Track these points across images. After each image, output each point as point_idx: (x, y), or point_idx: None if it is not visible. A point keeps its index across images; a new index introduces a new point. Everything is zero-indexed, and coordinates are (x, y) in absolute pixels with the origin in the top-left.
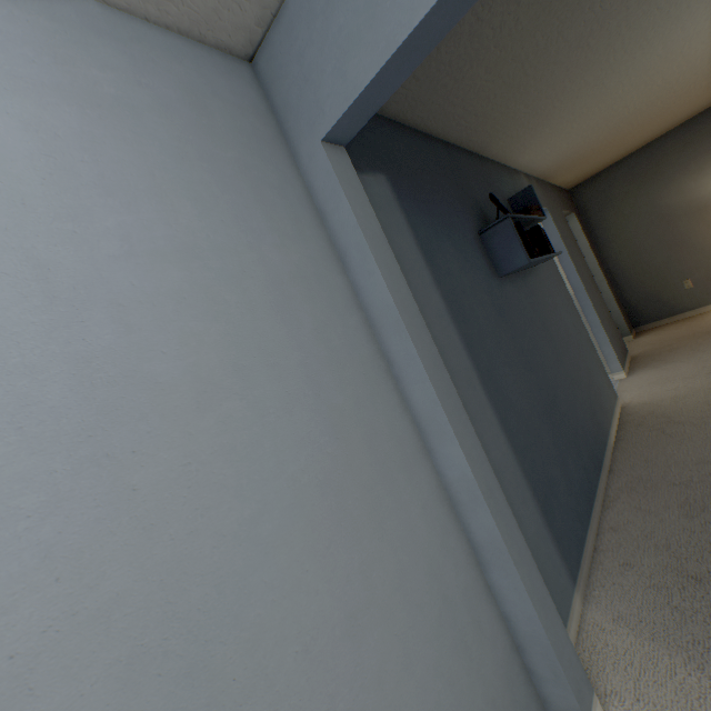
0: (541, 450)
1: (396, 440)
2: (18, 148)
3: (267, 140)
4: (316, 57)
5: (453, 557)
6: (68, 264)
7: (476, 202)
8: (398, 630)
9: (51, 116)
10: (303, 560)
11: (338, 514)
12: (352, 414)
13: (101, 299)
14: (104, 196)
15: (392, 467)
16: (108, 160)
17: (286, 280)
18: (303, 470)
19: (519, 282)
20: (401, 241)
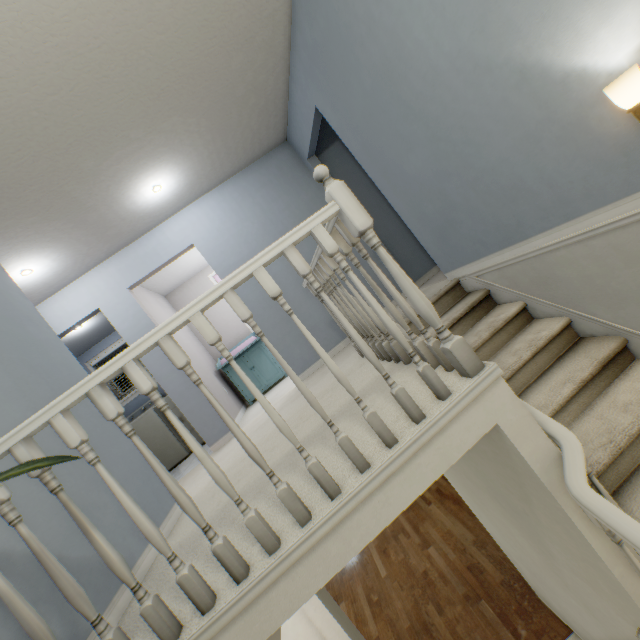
0: None
1: None
2: (261, 202)
3: (296, 164)
4: (298, 142)
5: None
6: (273, 218)
7: None
8: None
9: (262, 193)
10: None
11: None
12: None
13: (279, 222)
14: (273, 203)
15: None
16: (271, 196)
17: (309, 202)
18: None
19: None
20: (347, 166)
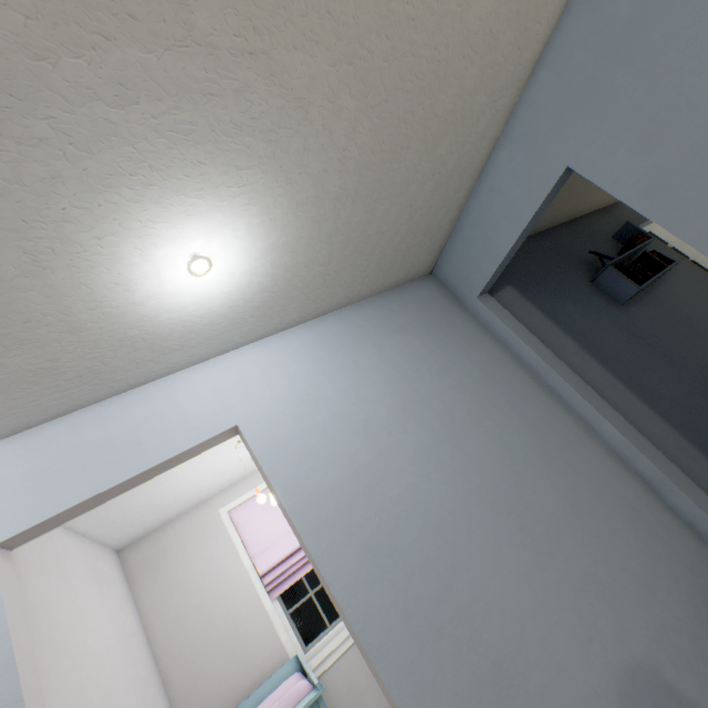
0: (705, 422)
1: (568, 428)
2: (395, 356)
3: (451, 306)
4: (464, 267)
5: (631, 487)
6: (421, 387)
7: (580, 260)
8: (601, 516)
9: (396, 341)
10: (538, 480)
11: (548, 463)
12: (538, 419)
13: (433, 395)
14: (418, 360)
15: (571, 441)
16: (413, 347)
17: (484, 366)
18: (524, 445)
19: (644, 300)
20: (533, 319)
